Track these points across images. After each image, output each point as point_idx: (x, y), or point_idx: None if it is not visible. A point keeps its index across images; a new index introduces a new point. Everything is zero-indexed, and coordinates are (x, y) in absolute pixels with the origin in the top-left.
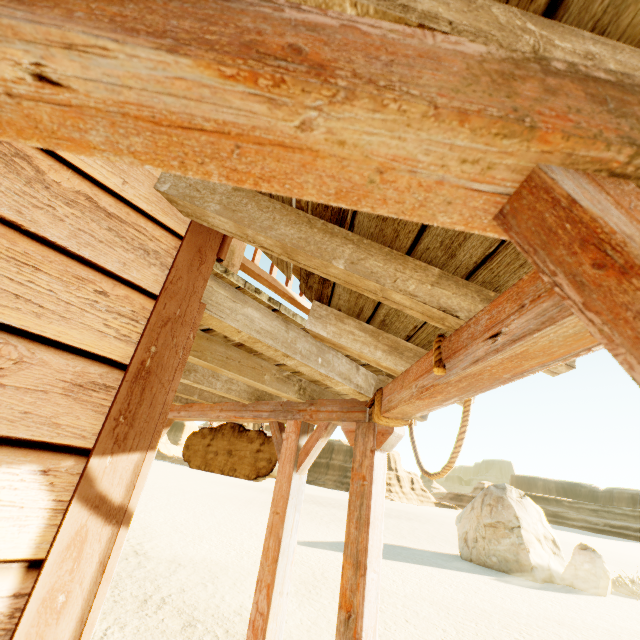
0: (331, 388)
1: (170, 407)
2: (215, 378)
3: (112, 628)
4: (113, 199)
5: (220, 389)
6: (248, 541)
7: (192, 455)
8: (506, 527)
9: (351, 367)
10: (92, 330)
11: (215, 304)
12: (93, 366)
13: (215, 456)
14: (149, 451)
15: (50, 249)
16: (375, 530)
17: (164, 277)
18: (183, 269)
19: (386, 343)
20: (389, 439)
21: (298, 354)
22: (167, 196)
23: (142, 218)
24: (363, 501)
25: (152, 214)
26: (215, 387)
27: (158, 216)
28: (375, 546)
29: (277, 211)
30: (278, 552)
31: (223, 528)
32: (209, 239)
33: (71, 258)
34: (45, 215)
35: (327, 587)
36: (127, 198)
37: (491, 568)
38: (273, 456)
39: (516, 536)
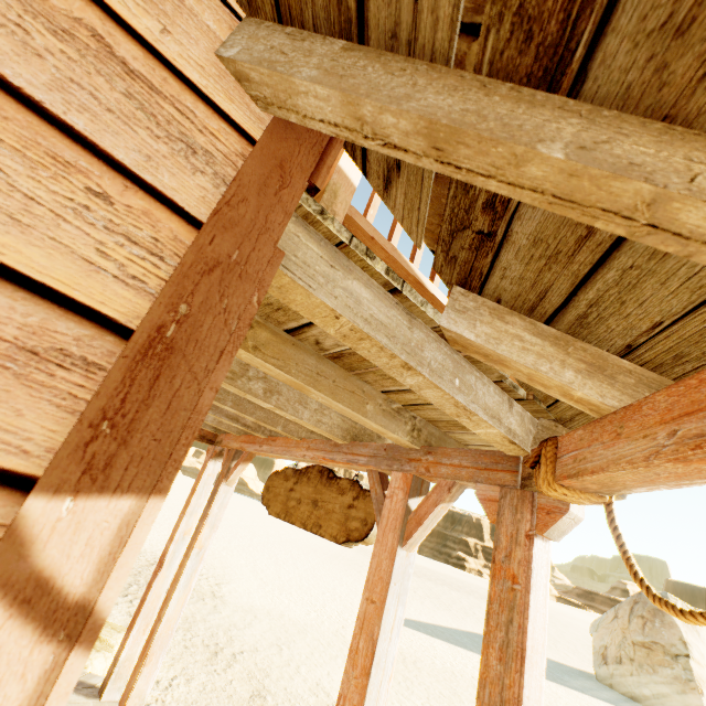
0: (456, 433)
1: (203, 418)
2: (302, 405)
3: (178, 679)
4: (141, 50)
5: (307, 420)
6: (330, 603)
7: (272, 499)
8: (666, 652)
9: (501, 400)
10: (72, 255)
11: (301, 264)
12: (65, 320)
13: (297, 504)
14: (153, 496)
15: (8, 97)
16: (533, 670)
17: (218, 196)
18: (250, 187)
19: (581, 358)
20: (559, 522)
21: (425, 367)
22: (234, 67)
23: (189, 94)
24: (512, 617)
25: (207, 93)
26: (301, 416)
27: (217, 99)
28: (532, 698)
29: (420, 74)
30: (371, 661)
31: (305, 583)
32: (298, 152)
33: (48, 123)
34: (7, 38)
35: (420, 682)
36: (166, 56)
37: (641, 703)
38: (369, 516)
39: (682, 668)
